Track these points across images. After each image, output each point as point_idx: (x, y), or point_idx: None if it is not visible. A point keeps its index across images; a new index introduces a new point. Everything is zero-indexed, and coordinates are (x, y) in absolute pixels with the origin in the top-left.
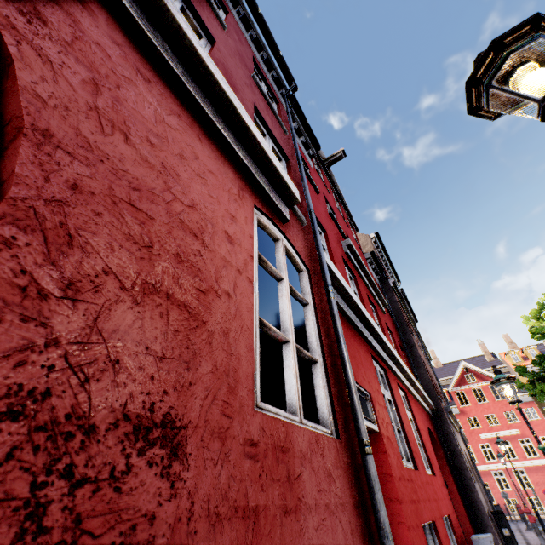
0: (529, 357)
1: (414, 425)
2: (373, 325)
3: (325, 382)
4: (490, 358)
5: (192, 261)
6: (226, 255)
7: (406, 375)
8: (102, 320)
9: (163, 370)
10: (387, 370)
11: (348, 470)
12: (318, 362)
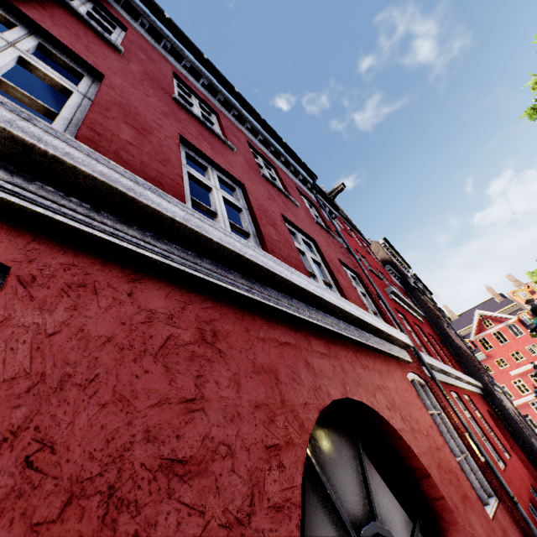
0: (535, 290)
1: (483, 420)
2: (446, 370)
3: (476, 465)
4: (500, 300)
5: (448, 467)
6: (440, 442)
7: (464, 381)
8: (475, 530)
9: (485, 533)
10: (456, 389)
11: (511, 516)
12: (467, 454)
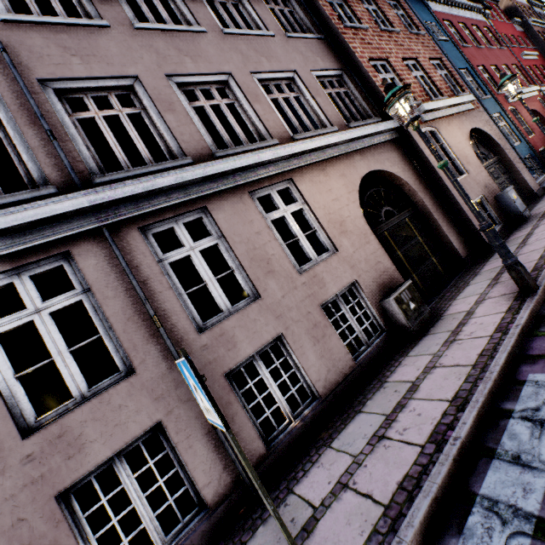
0: None
1: None
2: None
3: None
4: None
5: None
6: None
7: None
8: None
9: None
10: None
11: None
12: None
